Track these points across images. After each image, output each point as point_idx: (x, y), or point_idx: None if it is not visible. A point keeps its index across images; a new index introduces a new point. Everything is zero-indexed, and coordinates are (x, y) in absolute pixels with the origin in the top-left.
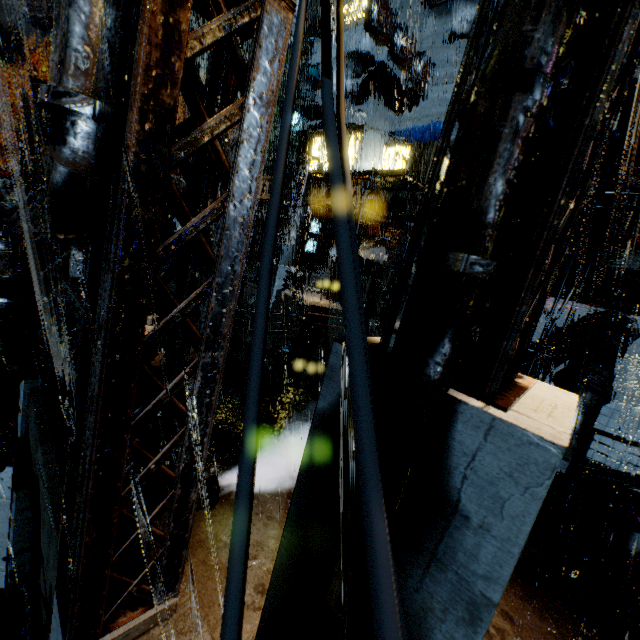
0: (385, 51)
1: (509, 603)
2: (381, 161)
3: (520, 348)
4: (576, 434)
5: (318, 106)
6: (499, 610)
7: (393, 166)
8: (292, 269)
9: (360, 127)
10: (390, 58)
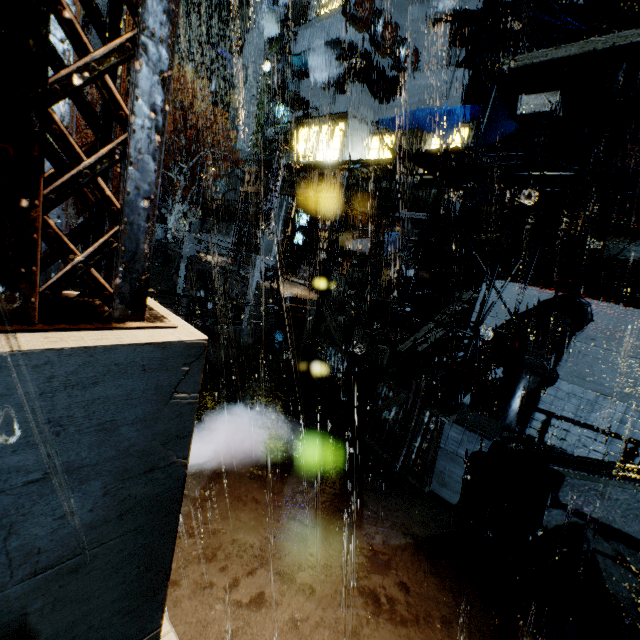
0: (367, 38)
1: (410, 575)
2: (367, 151)
3: (114, 290)
4: (517, 416)
5: (301, 96)
6: (397, 581)
7: (379, 156)
8: (271, 261)
9: (344, 117)
10: (371, 45)
